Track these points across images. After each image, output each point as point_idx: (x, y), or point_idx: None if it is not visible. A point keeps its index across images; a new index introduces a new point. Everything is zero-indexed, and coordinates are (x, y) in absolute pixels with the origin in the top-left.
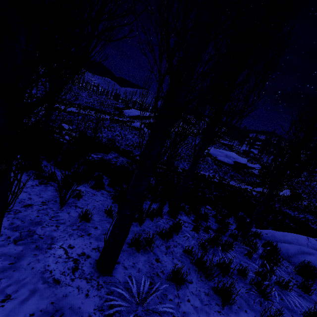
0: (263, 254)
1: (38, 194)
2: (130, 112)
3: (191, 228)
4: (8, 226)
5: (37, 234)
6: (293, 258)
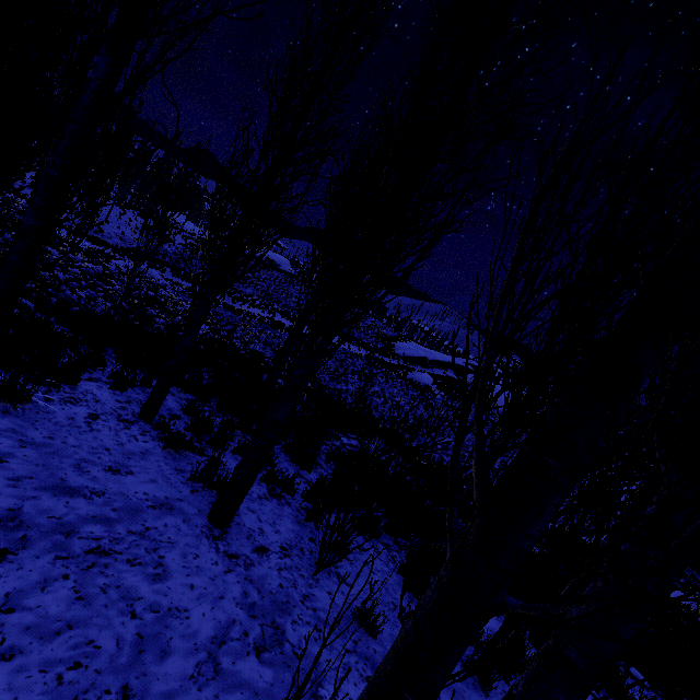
0: None
1: (272, 522)
2: (407, 348)
3: None
4: (240, 598)
5: (288, 641)
6: None
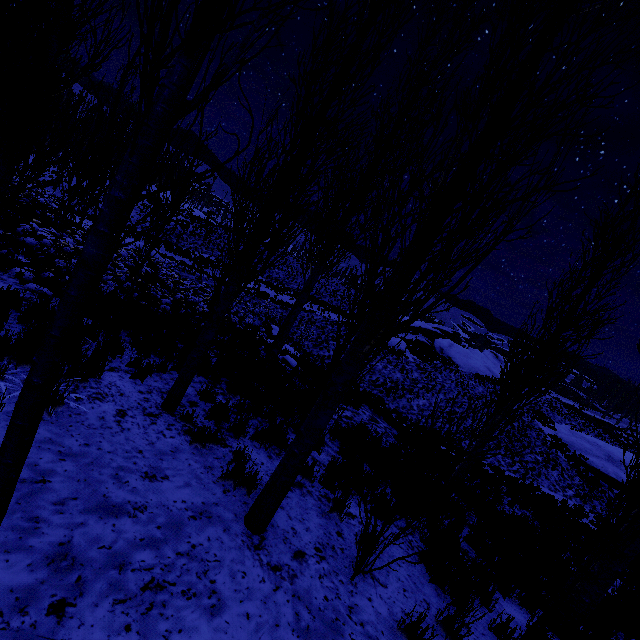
0: None
1: (301, 518)
2: None
3: None
4: (294, 622)
5: None
6: None
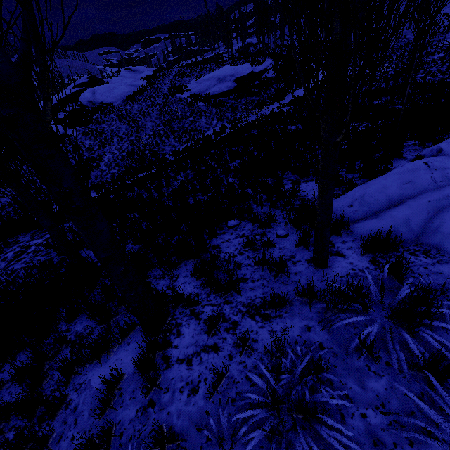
0: (392, 313)
1: None
2: None
3: (210, 376)
4: None
5: None
6: (428, 235)
